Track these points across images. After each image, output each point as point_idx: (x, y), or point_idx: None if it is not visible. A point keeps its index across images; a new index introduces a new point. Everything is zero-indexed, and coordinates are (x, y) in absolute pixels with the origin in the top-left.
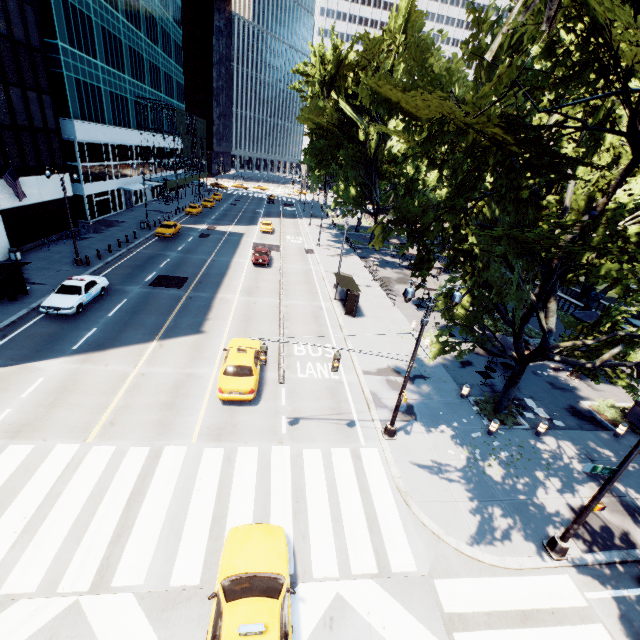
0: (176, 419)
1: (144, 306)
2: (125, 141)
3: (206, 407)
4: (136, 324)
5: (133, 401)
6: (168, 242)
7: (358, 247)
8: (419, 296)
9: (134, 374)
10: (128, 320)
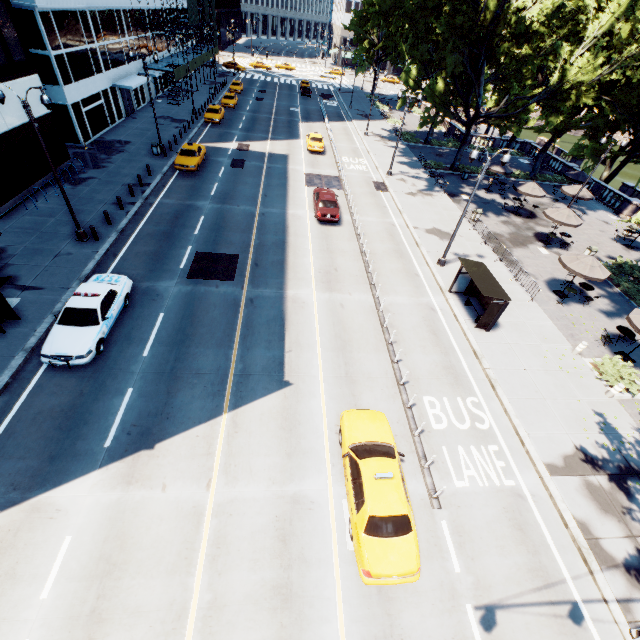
0: (303, 635)
1: (191, 327)
2: (108, 3)
3: (342, 592)
4: (188, 372)
5: (224, 588)
6: (194, 180)
7: (438, 173)
8: (551, 272)
9: (210, 508)
10: (174, 363)
